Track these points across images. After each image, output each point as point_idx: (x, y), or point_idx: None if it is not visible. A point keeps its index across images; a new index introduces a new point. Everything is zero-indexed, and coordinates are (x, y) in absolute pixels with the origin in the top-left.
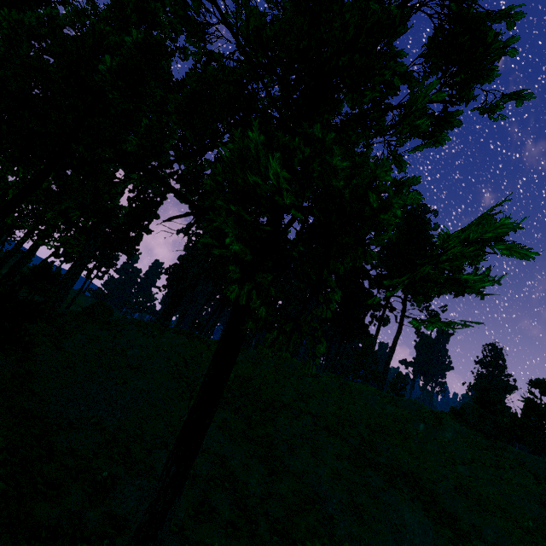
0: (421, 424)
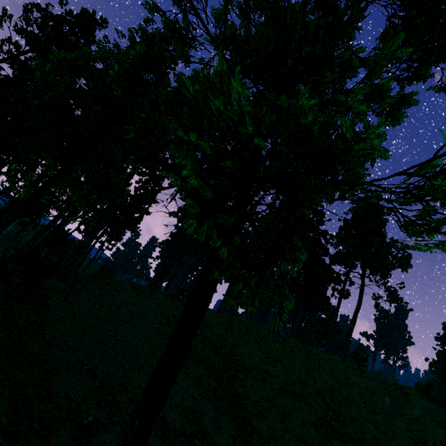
0: (386, 397)
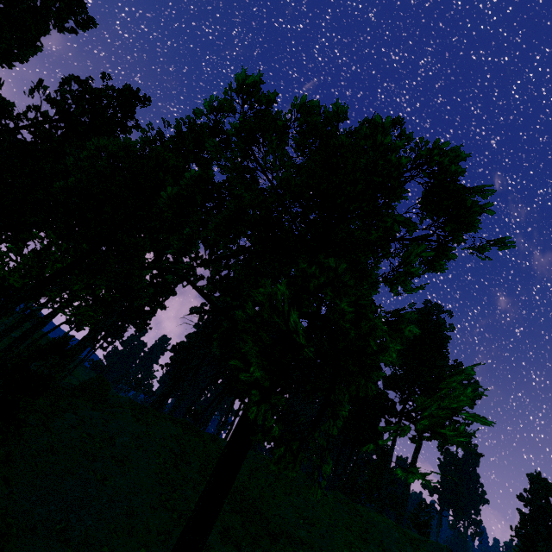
0: None
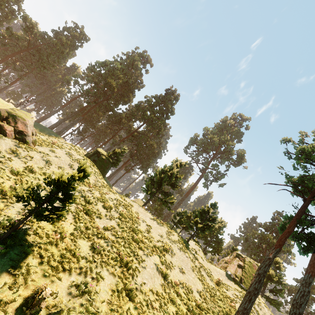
0: None
